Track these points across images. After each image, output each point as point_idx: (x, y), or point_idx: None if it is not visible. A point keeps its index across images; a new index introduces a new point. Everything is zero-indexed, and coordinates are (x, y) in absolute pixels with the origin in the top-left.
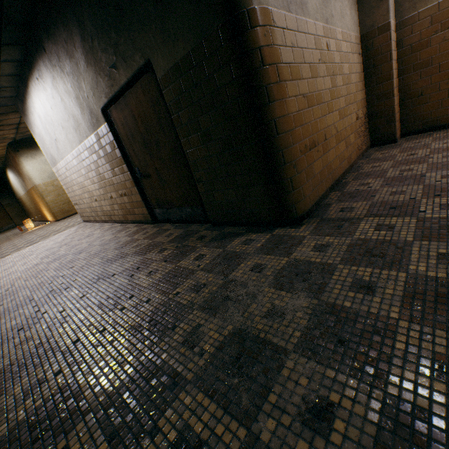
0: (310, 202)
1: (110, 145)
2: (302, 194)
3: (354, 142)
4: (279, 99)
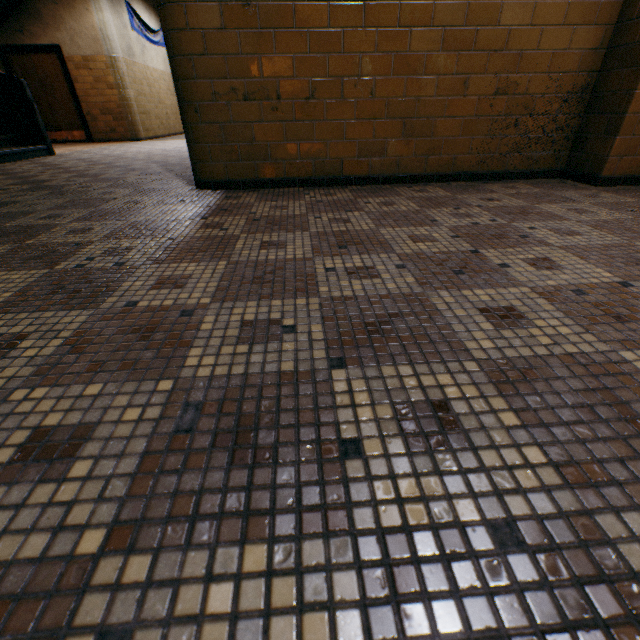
0: (229, 174)
1: None
2: (209, 155)
3: (459, 139)
4: (175, 1)
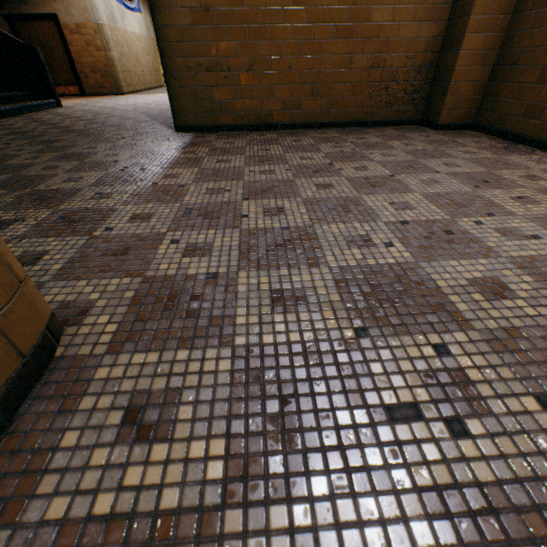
0: (197, 122)
1: None
2: (184, 109)
3: (349, 98)
4: (162, 8)
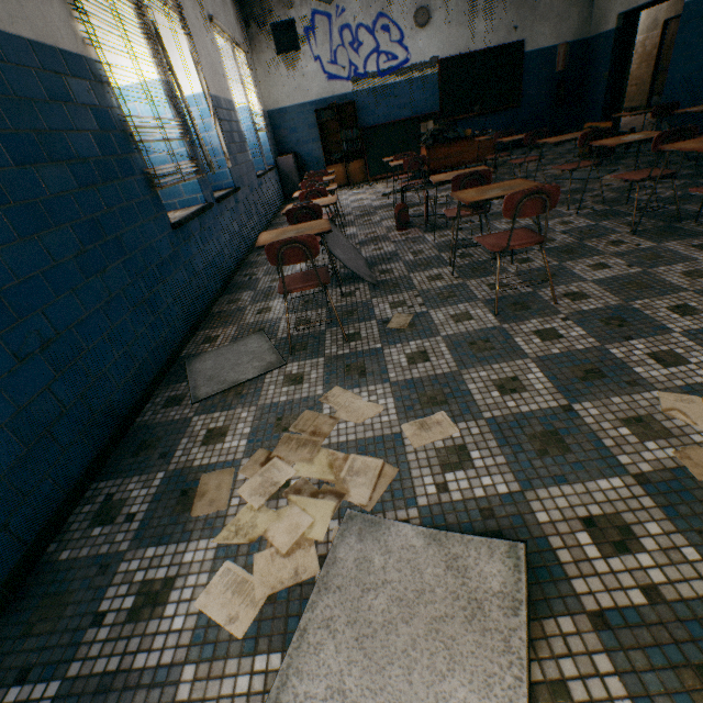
0: None
1: (651, 46)
2: None
3: None
4: None
